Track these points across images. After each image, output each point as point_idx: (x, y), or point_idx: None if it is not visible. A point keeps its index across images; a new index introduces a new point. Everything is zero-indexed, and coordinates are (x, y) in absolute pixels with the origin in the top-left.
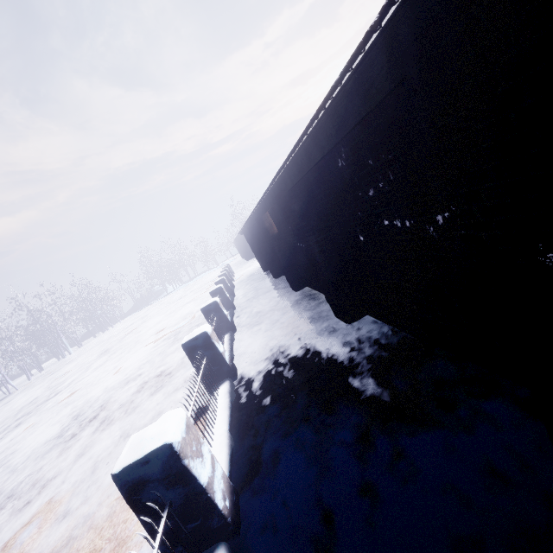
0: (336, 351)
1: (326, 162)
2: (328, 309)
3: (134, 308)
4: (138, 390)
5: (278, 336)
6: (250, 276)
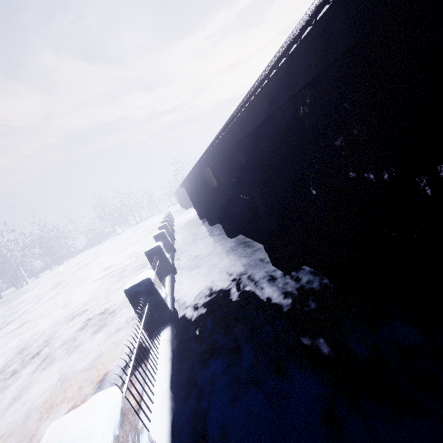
0: (278, 301)
1: (283, 111)
2: (264, 257)
3: (87, 246)
4: (82, 326)
5: (217, 281)
6: (188, 223)
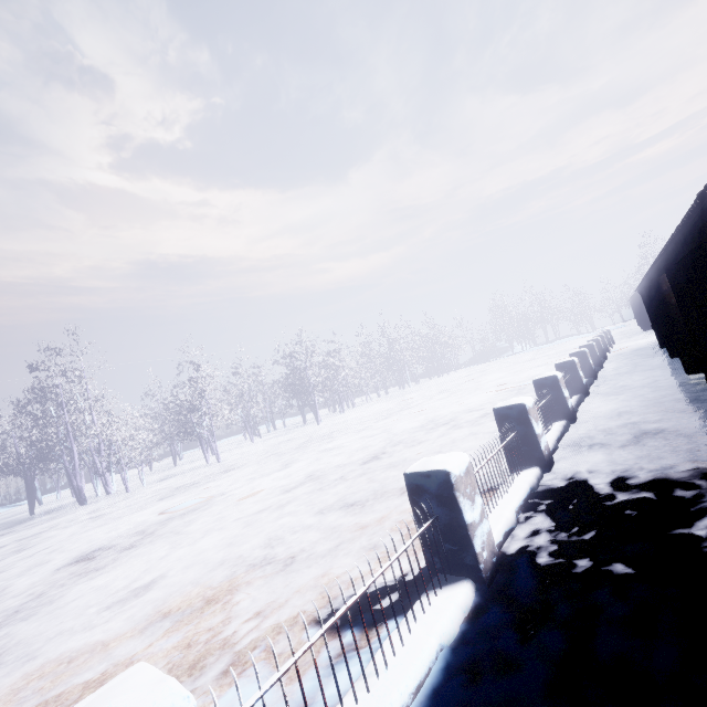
0: (687, 423)
1: None
2: None
3: (471, 361)
4: (481, 416)
5: (633, 406)
6: (635, 351)
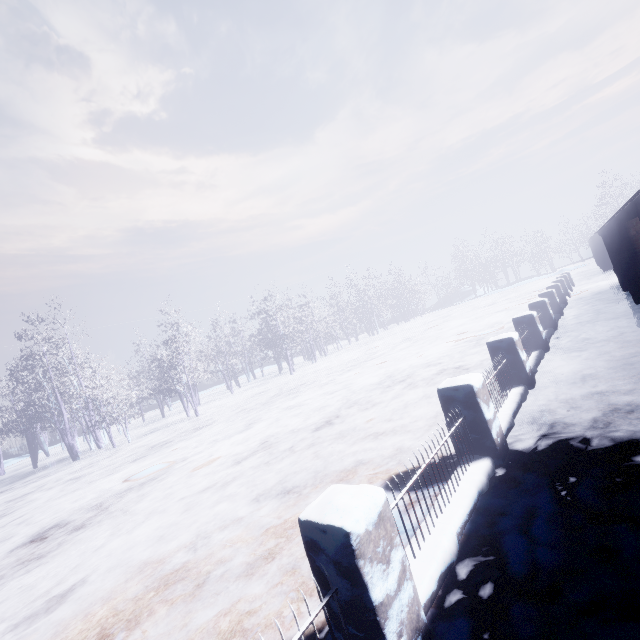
0: None
1: None
2: None
3: (436, 306)
4: (437, 373)
5: (599, 367)
6: (596, 294)
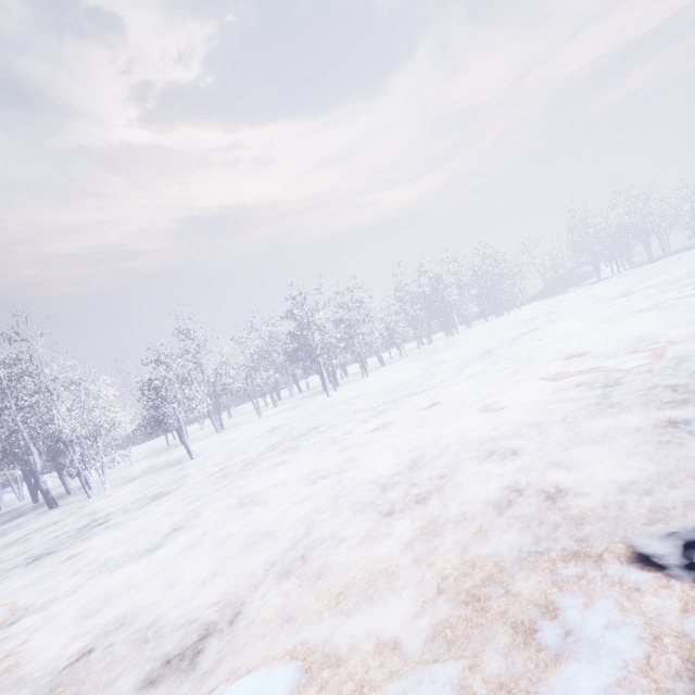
0: None
1: None
2: None
3: (541, 293)
4: (500, 498)
5: None
6: None
